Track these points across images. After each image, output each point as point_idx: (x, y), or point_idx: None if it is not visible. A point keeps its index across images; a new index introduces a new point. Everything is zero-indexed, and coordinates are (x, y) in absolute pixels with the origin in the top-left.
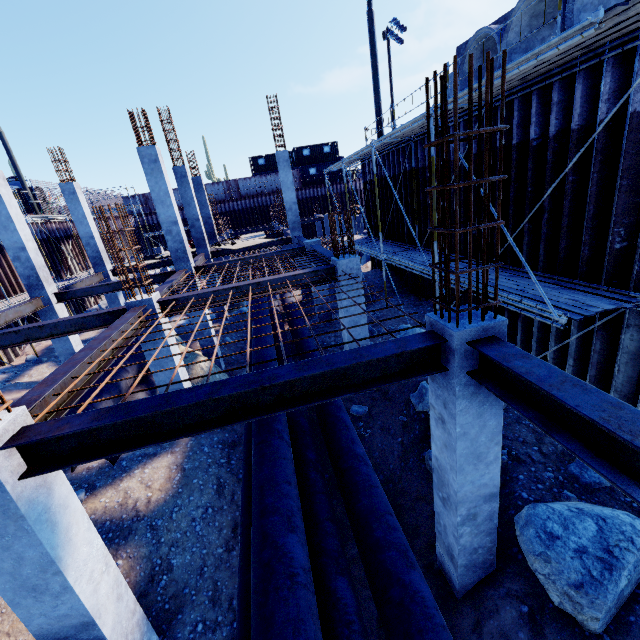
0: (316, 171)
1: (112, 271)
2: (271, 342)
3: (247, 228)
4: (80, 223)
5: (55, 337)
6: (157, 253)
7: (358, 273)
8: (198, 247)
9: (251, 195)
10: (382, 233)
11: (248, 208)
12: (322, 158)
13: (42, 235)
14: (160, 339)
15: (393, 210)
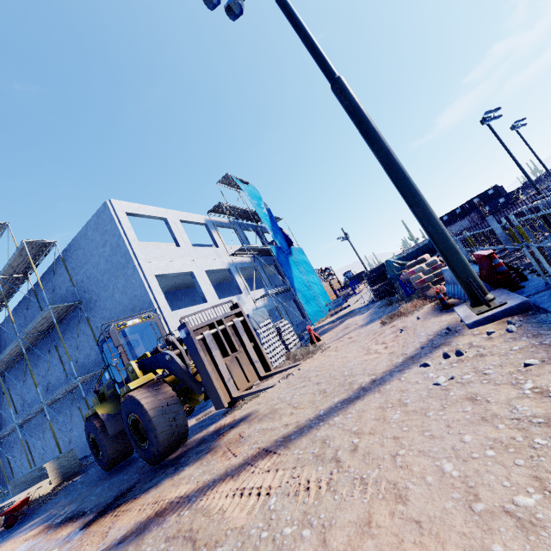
0: (488, 208)
1: None
2: None
3: None
4: None
5: None
6: None
7: None
8: None
9: None
10: None
11: None
12: (489, 198)
13: None
14: None
15: None
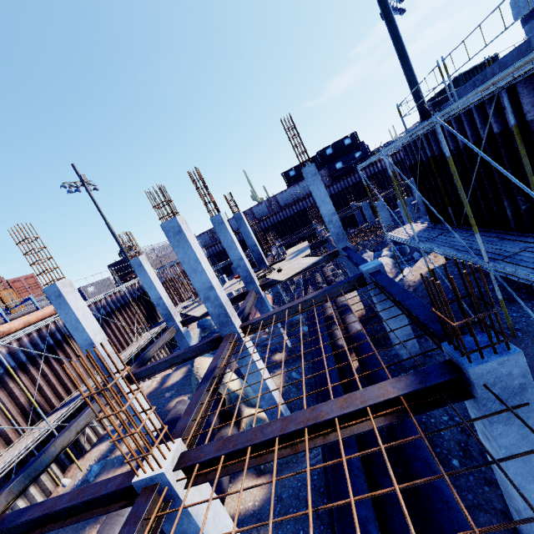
0: (342, 164)
1: (181, 322)
2: (355, 463)
3: (291, 234)
4: (150, 288)
5: (71, 522)
6: (222, 281)
7: (524, 382)
8: (247, 284)
9: (289, 204)
10: (456, 218)
11: (289, 216)
12: (345, 151)
13: (139, 291)
14: (189, 524)
15: (472, 189)
